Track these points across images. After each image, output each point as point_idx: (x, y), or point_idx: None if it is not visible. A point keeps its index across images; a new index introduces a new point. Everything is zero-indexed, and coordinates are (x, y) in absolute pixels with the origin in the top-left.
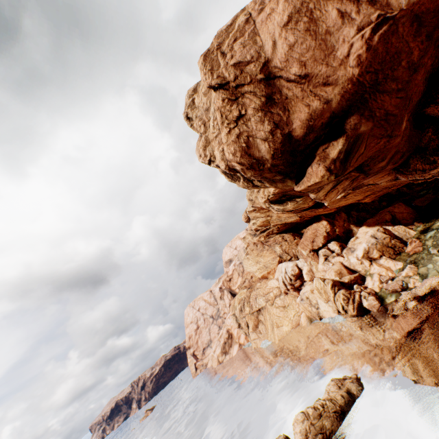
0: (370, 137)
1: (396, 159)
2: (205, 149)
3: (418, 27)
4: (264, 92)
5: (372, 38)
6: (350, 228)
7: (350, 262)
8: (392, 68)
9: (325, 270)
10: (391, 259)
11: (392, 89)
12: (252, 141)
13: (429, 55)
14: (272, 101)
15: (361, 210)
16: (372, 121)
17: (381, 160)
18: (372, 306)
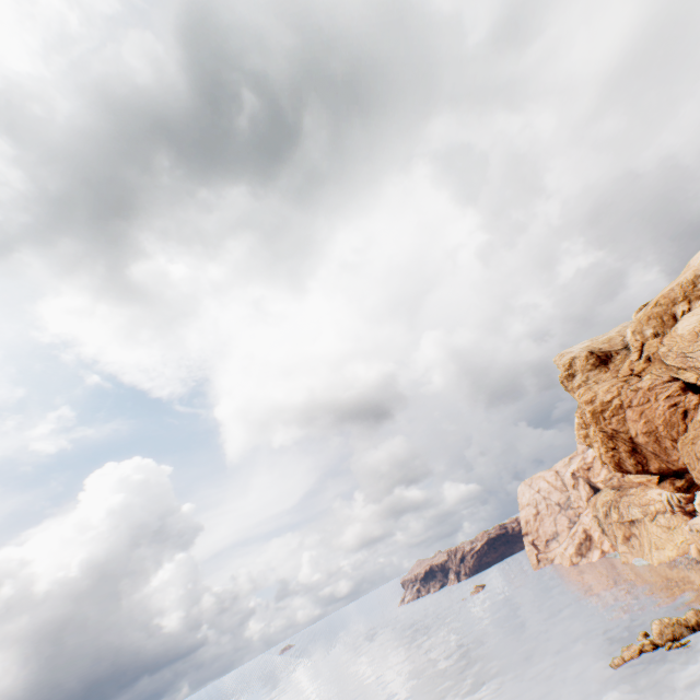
0: None
1: None
2: (584, 438)
3: None
4: (630, 445)
5: None
6: None
7: None
8: None
9: None
10: None
11: None
12: (621, 461)
13: None
14: (635, 451)
15: None
16: None
17: None
18: None
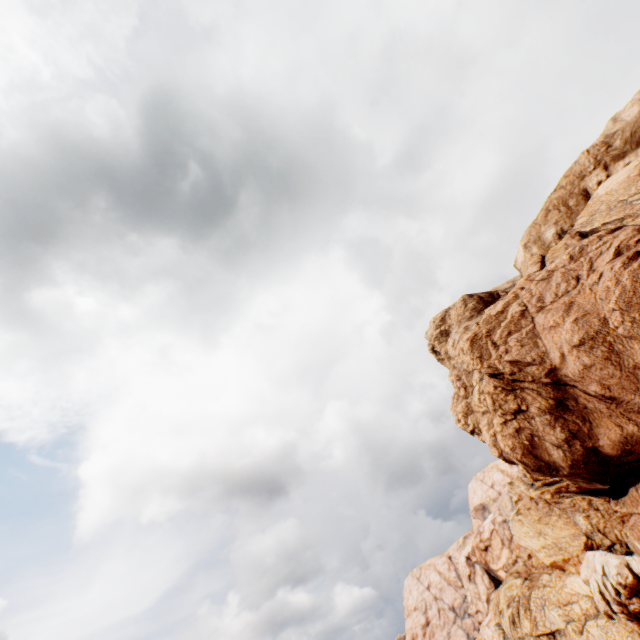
0: None
1: None
2: (466, 416)
3: None
4: (551, 394)
5: None
6: None
7: None
8: None
9: None
10: None
11: None
12: (537, 441)
13: None
14: (564, 406)
15: None
16: None
17: None
18: None
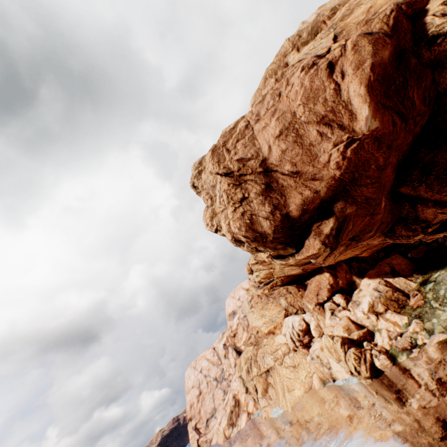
0: (355, 216)
1: (382, 228)
2: (212, 219)
3: (379, 144)
4: (263, 180)
5: (345, 151)
6: (353, 279)
7: (356, 316)
8: (364, 170)
9: (333, 325)
10: (396, 313)
11: (367, 183)
12: (255, 218)
13: (392, 156)
14: (271, 188)
15: (361, 261)
16: (355, 204)
17: (368, 232)
18: (385, 366)
